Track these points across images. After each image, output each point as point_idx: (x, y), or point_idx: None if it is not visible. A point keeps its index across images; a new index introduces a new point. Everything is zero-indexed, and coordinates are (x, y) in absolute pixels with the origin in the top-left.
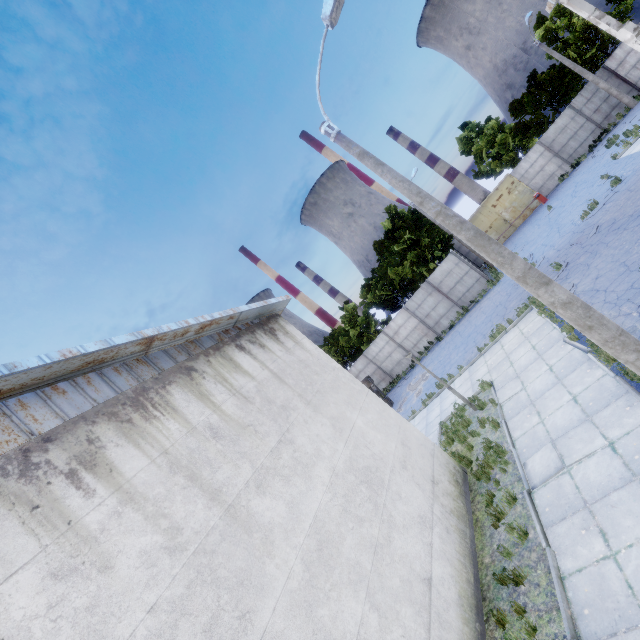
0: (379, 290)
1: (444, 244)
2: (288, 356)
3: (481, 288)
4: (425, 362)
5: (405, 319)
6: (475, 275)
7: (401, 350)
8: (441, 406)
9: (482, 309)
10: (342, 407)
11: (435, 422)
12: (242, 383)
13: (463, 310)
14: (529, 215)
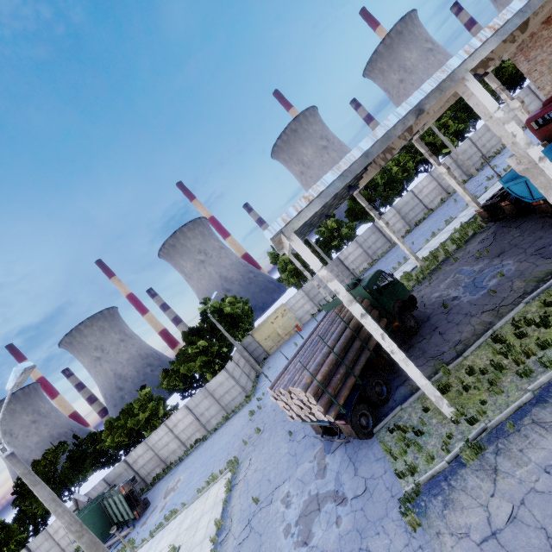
0: (172, 381)
1: (226, 355)
2: None
3: (242, 399)
4: (188, 462)
5: (184, 415)
6: (239, 389)
7: (177, 441)
8: (156, 548)
9: (231, 427)
10: None
11: None
12: None
13: (226, 417)
14: (293, 334)
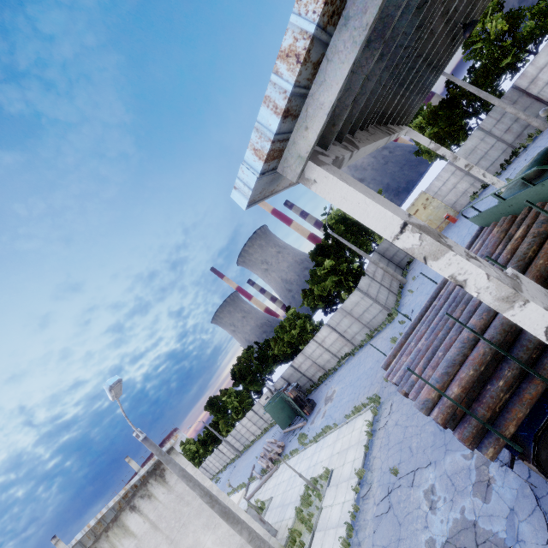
0: (310, 302)
1: (357, 271)
2: (168, 496)
3: (384, 317)
4: (340, 374)
5: (328, 332)
6: (378, 307)
7: (329, 353)
8: (318, 455)
9: (374, 349)
10: (199, 533)
11: (310, 471)
12: (126, 546)
13: (369, 335)
14: (445, 227)
